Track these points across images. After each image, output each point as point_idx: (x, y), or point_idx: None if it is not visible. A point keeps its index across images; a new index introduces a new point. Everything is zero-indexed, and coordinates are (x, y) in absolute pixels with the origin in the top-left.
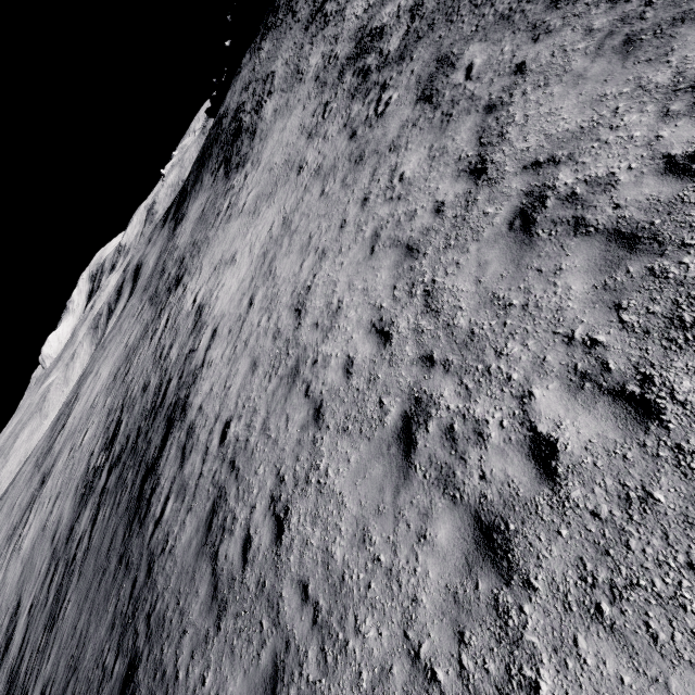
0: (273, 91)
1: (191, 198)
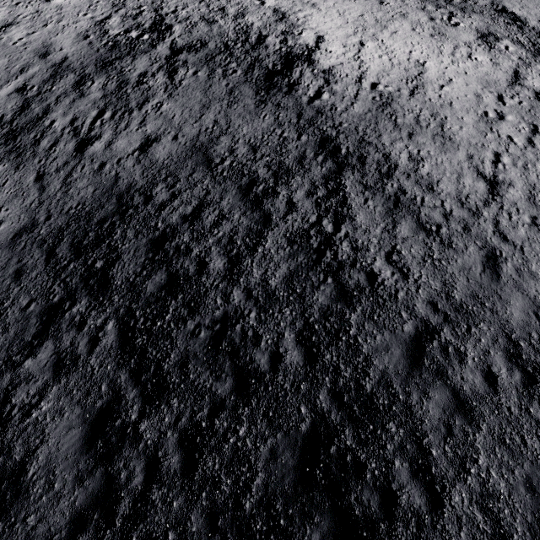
0: None
1: None
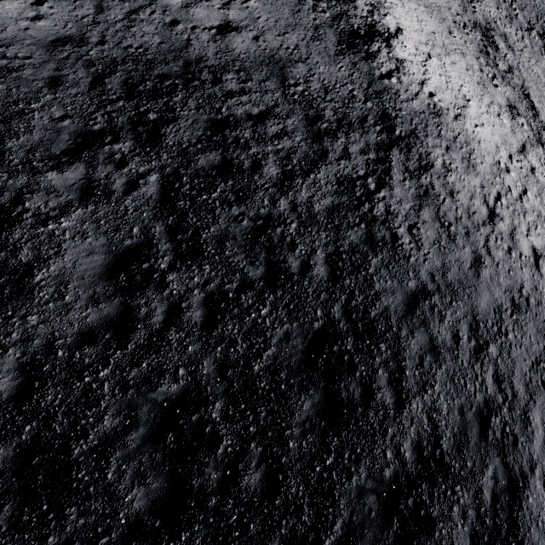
0: None
1: None
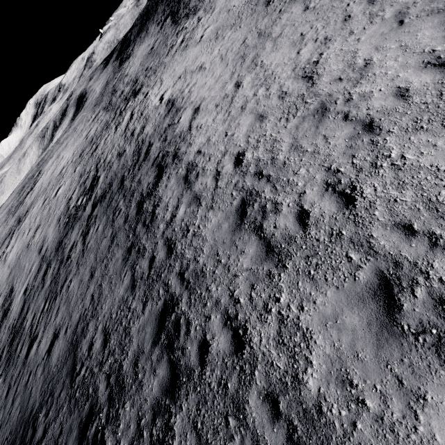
0: None
1: (136, 43)
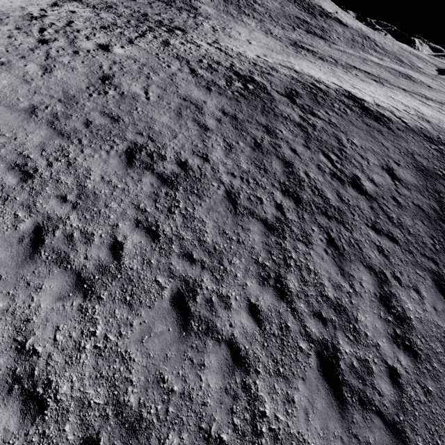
0: (201, 2)
1: None
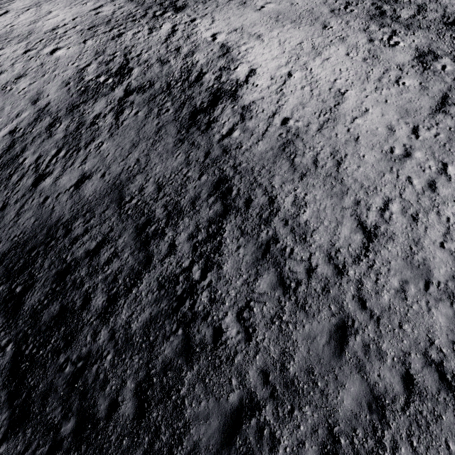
0: None
1: None
